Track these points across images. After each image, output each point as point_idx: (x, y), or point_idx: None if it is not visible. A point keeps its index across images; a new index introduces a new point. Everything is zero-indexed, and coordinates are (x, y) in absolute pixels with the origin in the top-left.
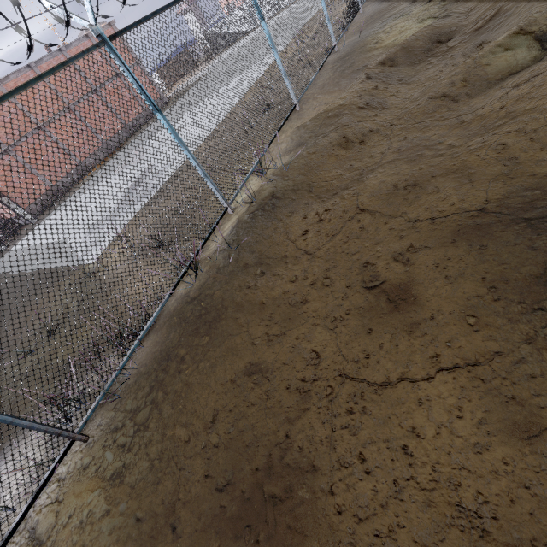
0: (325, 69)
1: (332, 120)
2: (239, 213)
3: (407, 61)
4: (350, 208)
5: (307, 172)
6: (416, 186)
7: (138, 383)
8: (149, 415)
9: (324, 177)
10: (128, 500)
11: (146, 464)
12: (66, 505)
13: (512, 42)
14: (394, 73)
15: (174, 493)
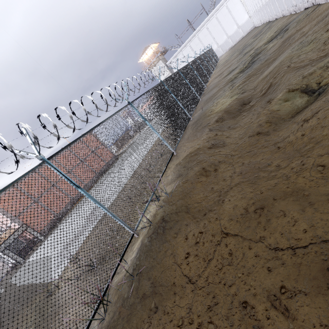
0: (187, 129)
1: (194, 158)
2: (143, 234)
3: (230, 117)
4: (216, 231)
5: (184, 196)
6: (264, 209)
7: None
8: None
9: (195, 199)
10: None
11: None
12: None
13: (287, 97)
14: (224, 124)
15: None
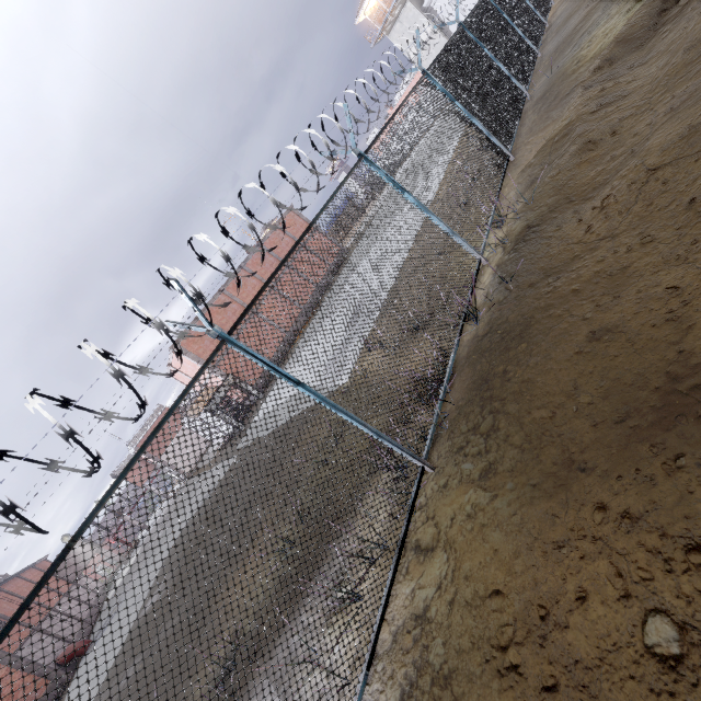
0: (524, 118)
1: (561, 141)
2: (493, 262)
3: (629, 49)
4: (638, 176)
5: (557, 191)
6: None
7: (463, 412)
8: (493, 422)
9: (582, 184)
10: (512, 479)
11: (514, 451)
12: (441, 516)
13: None
14: (618, 67)
15: (563, 453)
